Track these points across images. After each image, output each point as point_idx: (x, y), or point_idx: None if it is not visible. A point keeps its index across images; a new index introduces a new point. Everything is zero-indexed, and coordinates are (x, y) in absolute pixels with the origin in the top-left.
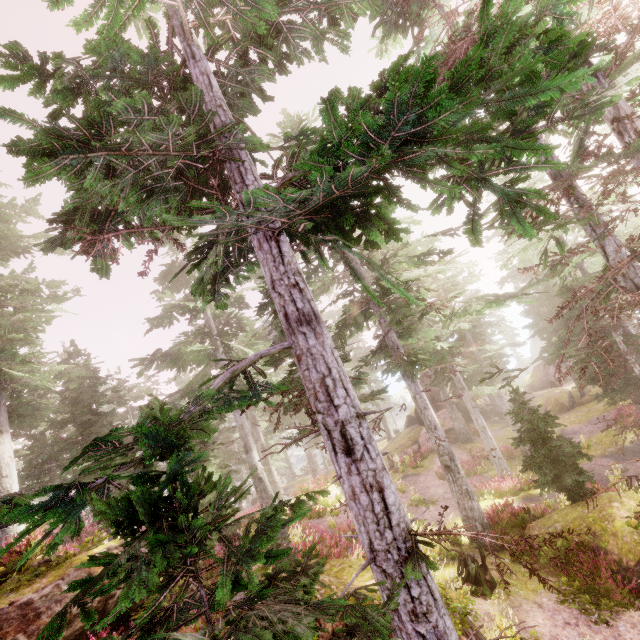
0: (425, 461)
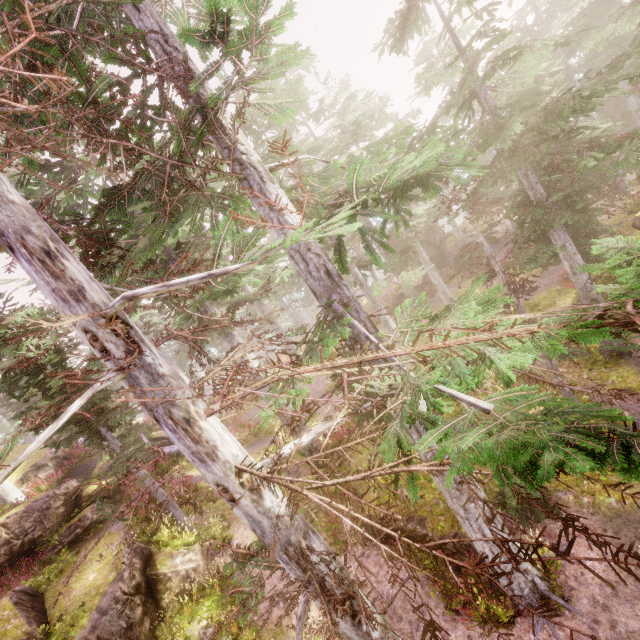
0: None
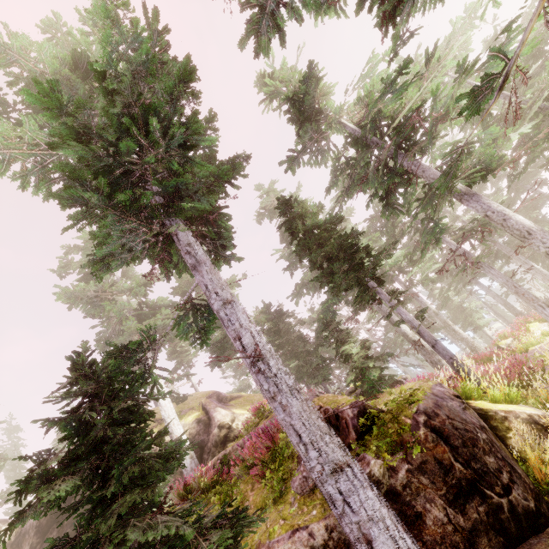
0: None
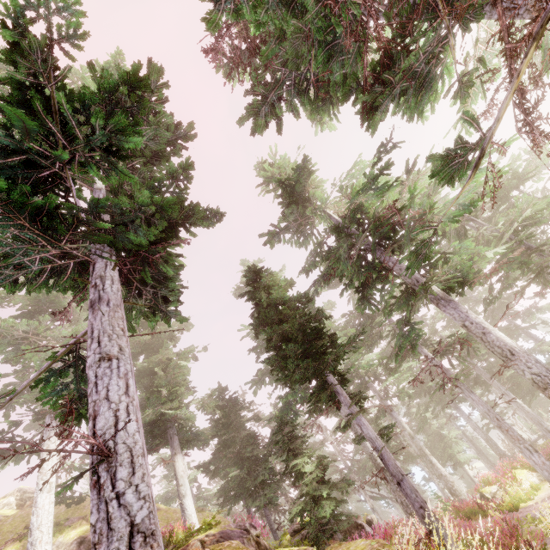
0: None
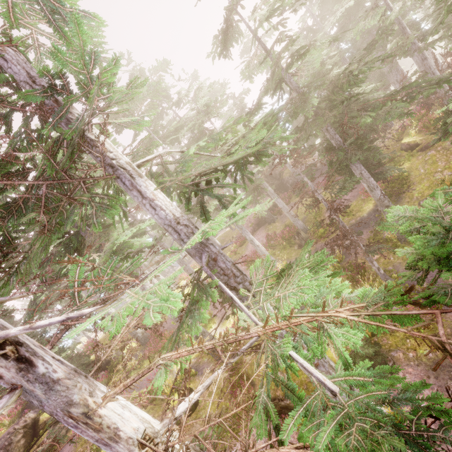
0: (243, 247)
